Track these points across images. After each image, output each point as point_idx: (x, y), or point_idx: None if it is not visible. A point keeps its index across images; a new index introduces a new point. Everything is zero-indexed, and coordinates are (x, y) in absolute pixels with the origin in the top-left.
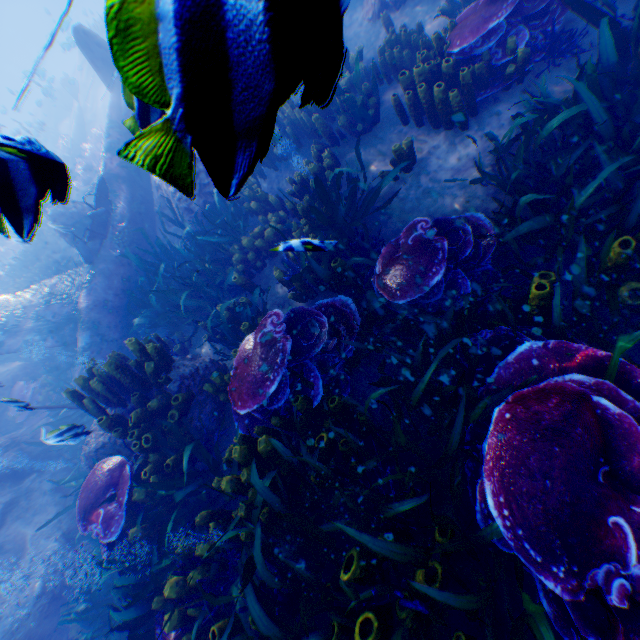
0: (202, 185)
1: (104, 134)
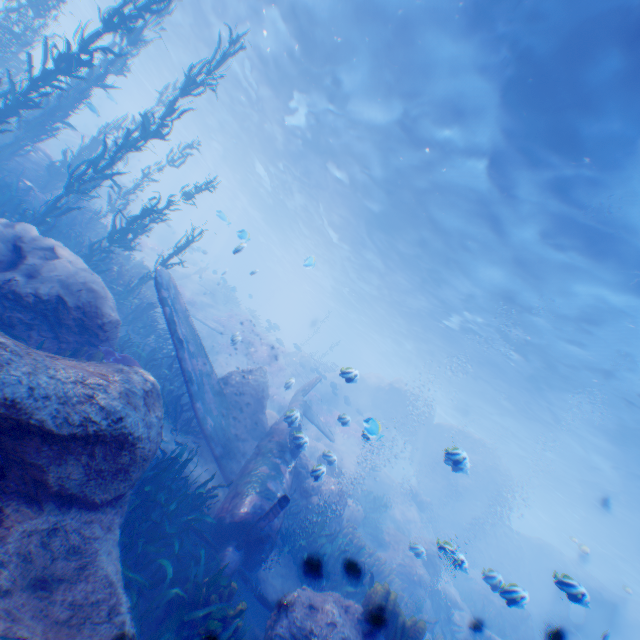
0: (339, 520)
1: (301, 407)
